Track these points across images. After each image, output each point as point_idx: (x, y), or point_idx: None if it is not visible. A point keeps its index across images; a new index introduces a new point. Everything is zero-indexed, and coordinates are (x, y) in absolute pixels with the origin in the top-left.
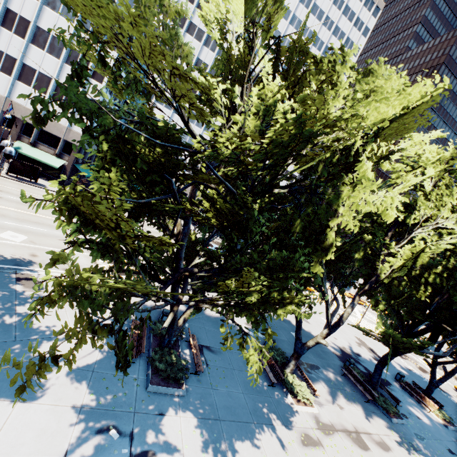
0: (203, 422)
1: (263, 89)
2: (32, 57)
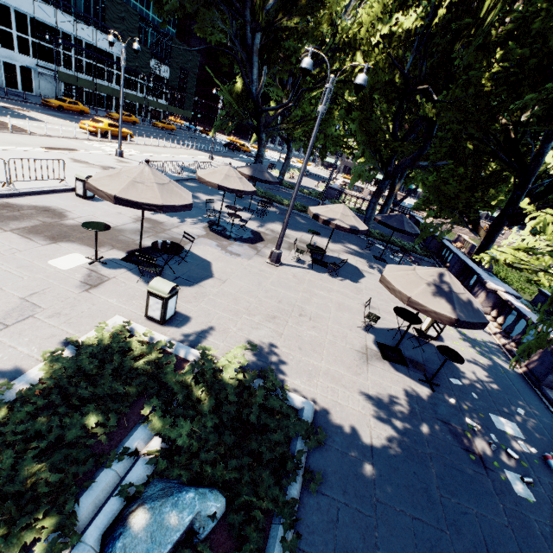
0: None
1: None
2: None
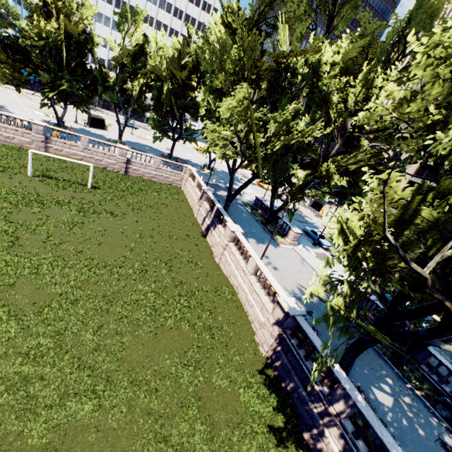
0: (67, 137)
1: (37, 22)
2: None
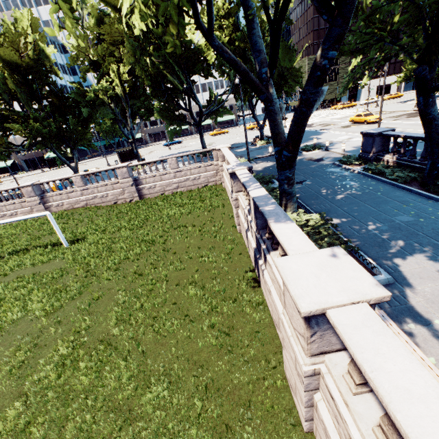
0: None
1: None
2: (16, 106)
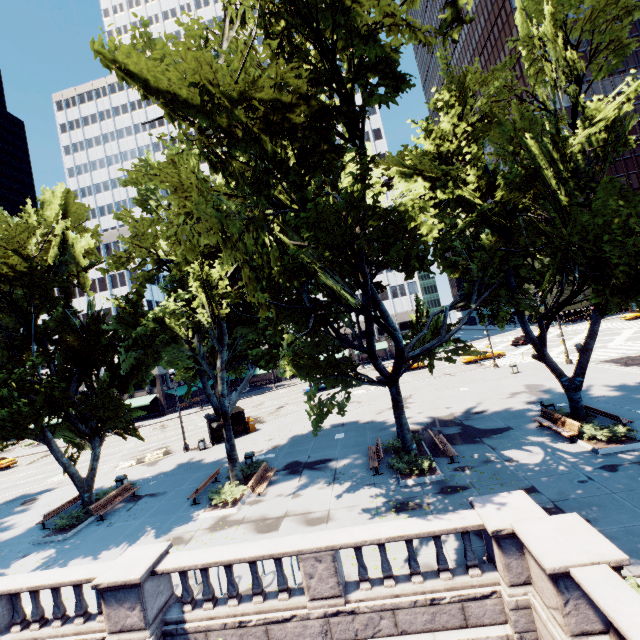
0: (58, 553)
1: None
2: None
